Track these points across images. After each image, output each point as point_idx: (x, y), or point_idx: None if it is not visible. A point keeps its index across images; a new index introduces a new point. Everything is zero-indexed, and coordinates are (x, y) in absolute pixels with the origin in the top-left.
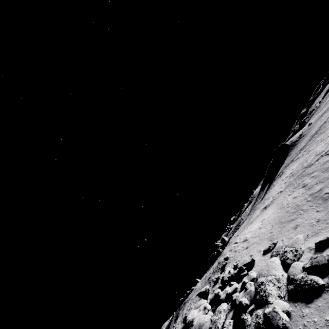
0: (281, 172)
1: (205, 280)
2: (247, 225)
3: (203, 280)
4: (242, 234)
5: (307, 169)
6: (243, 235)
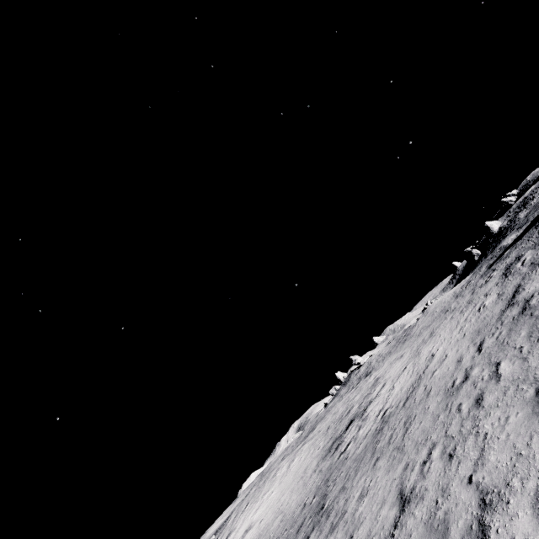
0: (533, 242)
1: (354, 383)
2: (408, 347)
3: (364, 371)
4: (277, 478)
5: (302, 534)
6: (251, 508)
